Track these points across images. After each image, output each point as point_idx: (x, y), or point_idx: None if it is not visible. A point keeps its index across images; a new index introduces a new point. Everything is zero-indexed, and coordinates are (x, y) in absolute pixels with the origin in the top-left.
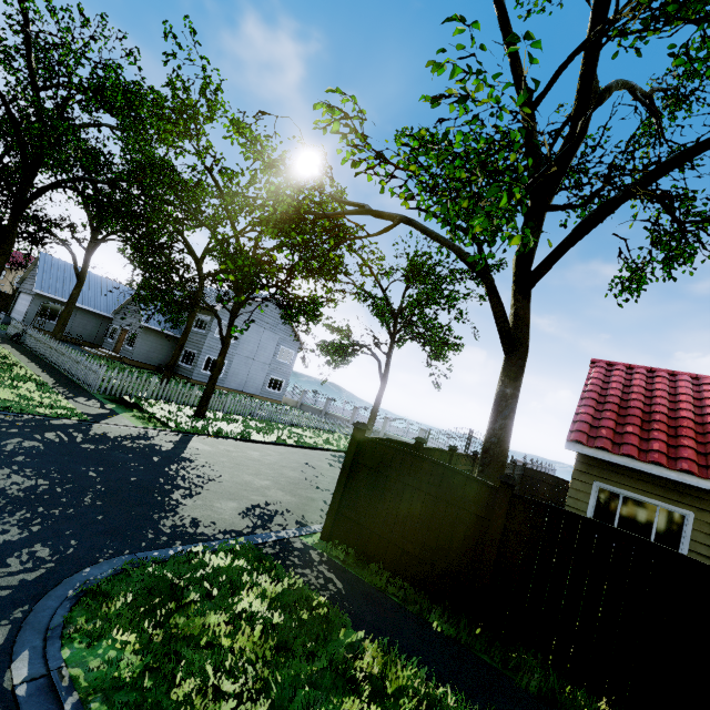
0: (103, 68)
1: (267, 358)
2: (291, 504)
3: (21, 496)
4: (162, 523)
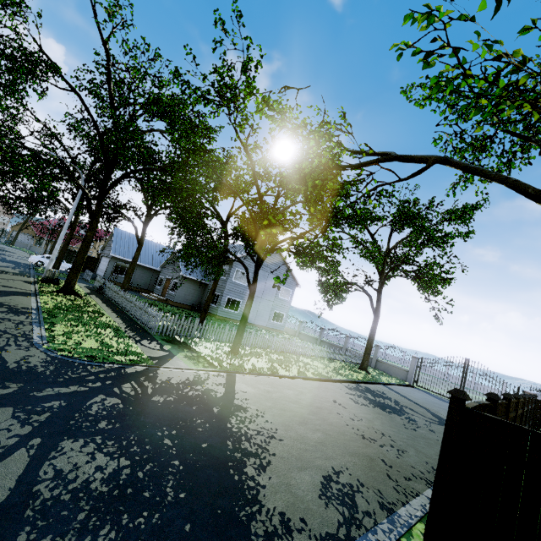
0: (159, 80)
1: (271, 296)
2: (356, 469)
3: (104, 493)
4: (253, 529)
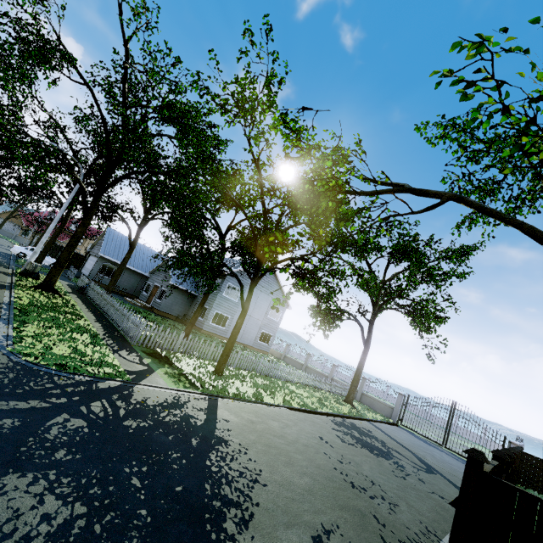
0: (176, 85)
1: (261, 316)
2: (348, 528)
3: None
4: None
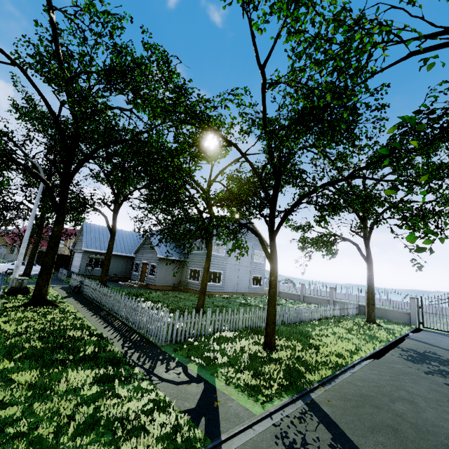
0: (119, 18)
1: (248, 262)
2: None
3: None
4: None
